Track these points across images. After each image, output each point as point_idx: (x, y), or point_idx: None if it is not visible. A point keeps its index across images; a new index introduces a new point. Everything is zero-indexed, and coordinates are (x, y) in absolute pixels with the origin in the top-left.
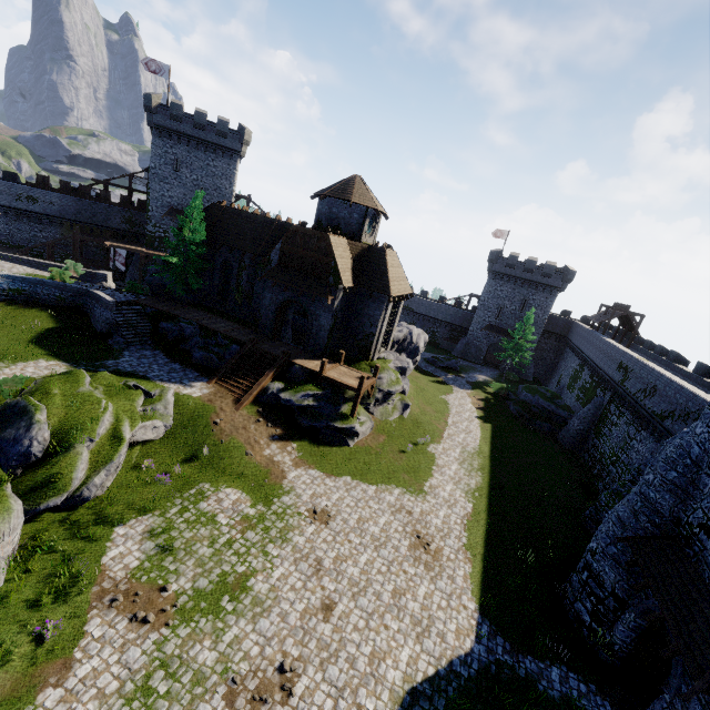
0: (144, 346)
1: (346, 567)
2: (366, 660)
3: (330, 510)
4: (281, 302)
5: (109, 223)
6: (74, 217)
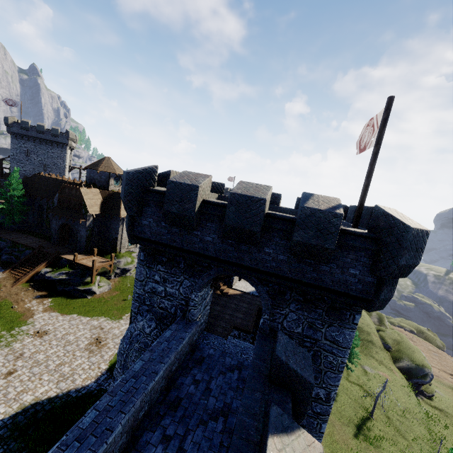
0: None
1: (38, 355)
2: (16, 393)
3: (49, 331)
4: (60, 225)
5: None
6: None
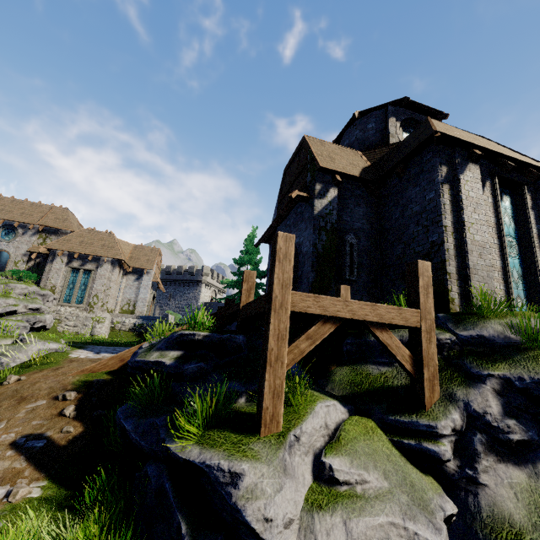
0: None
1: None
2: None
3: None
4: None
5: None
6: None
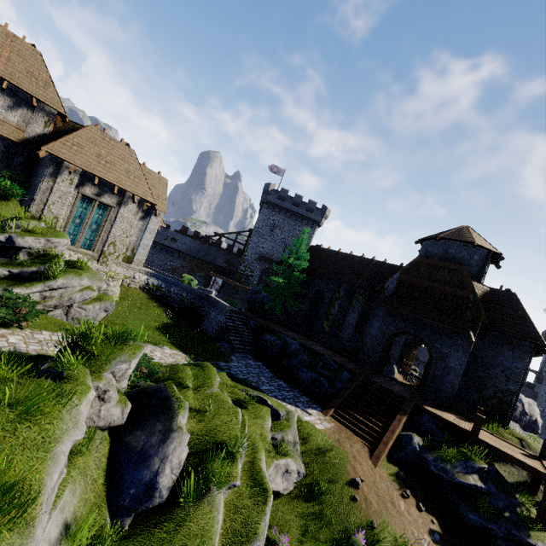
0: (246, 355)
1: None
2: None
3: None
4: (393, 332)
5: (215, 261)
6: (194, 254)
